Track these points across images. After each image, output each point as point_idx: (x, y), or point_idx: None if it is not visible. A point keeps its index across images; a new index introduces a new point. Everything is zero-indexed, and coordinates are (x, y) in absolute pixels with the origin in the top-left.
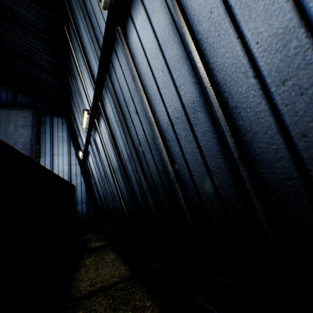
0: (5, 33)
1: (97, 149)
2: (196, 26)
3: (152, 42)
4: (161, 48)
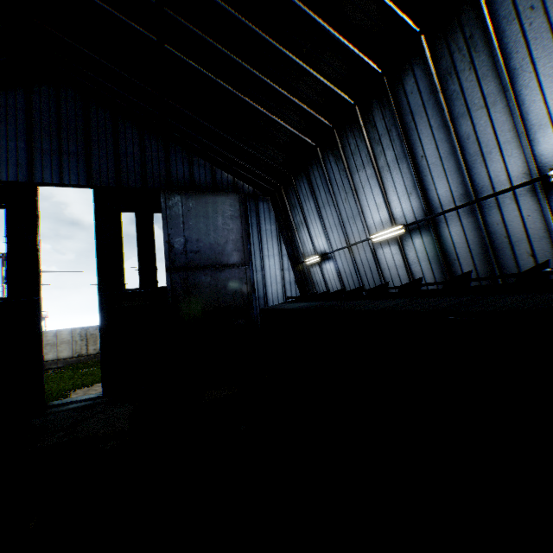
0: (252, 104)
1: (376, 263)
2: None
3: None
4: None
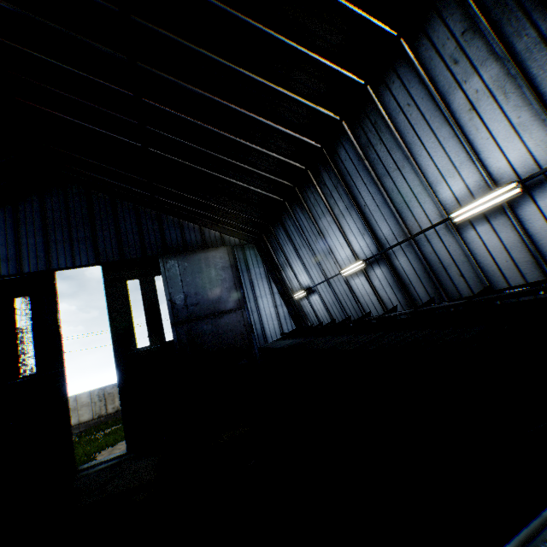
0: (225, 178)
1: (351, 292)
2: (544, 253)
3: (496, 244)
4: (507, 250)
